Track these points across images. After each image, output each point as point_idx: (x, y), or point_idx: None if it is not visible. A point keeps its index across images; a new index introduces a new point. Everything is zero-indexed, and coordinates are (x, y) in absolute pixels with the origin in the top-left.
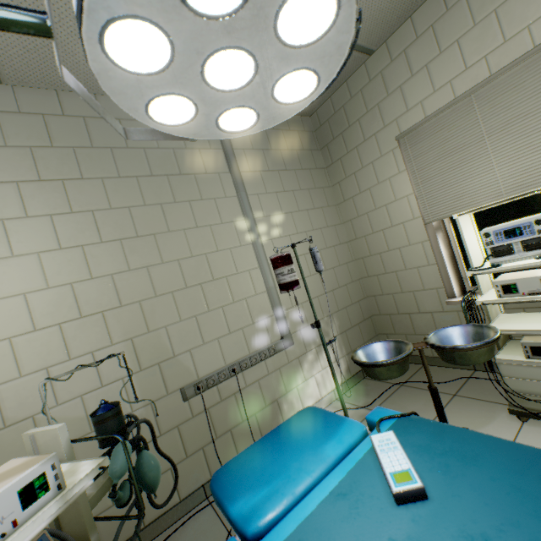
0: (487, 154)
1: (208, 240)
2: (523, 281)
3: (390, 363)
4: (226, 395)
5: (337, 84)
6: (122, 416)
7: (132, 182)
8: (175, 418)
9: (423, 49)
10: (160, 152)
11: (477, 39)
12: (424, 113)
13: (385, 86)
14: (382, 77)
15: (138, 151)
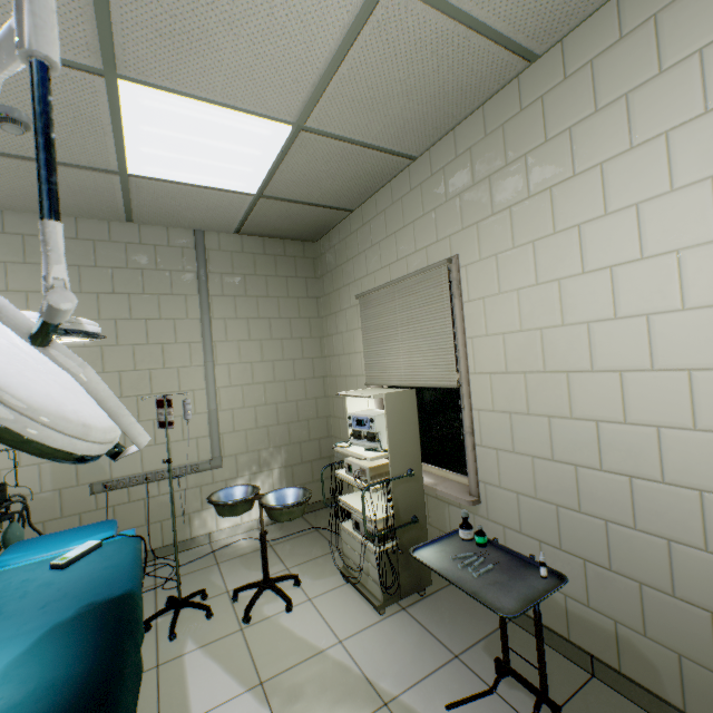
0: (399, 341)
1: (156, 357)
2: (355, 465)
3: (221, 505)
4: (136, 498)
5: (329, 225)
6: (4, 494)
7: (92, 297)
8: (80, 506)
9: (379, 227)
10: (128, 272)
11: (404, 239)
12: (375, 283)
13: (359, 245)
14: (358, 235)
15: (105, 270)
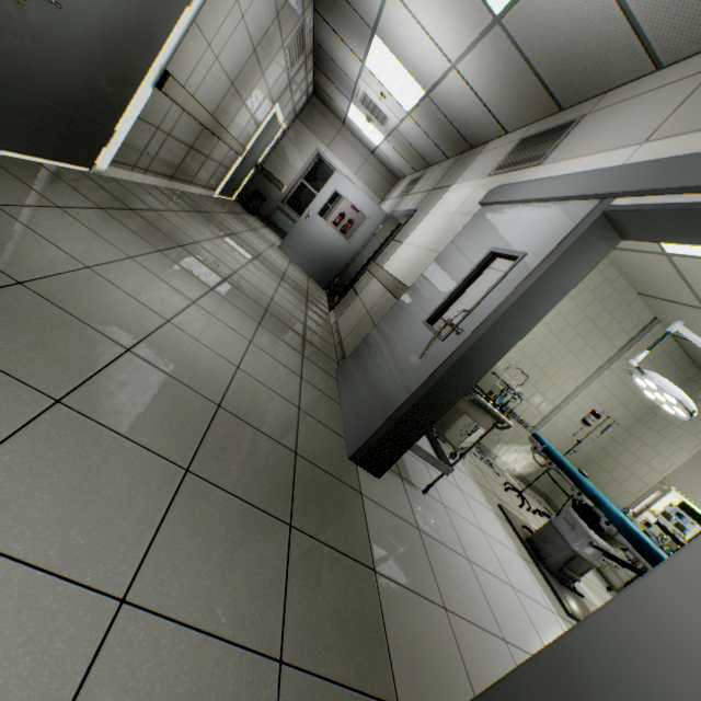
0: None
1: (570, 363)
2: (656, 527)
3: None
4: None
5: None
6: None
7: (582, 316)
8: None
9: None
10: (607, 315)
11: None
12: None
13: None
14: None
15: (601, 307)
